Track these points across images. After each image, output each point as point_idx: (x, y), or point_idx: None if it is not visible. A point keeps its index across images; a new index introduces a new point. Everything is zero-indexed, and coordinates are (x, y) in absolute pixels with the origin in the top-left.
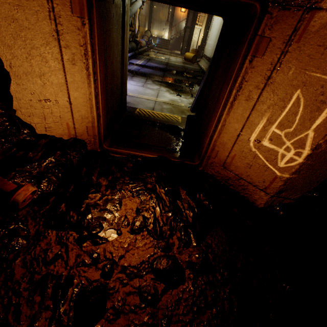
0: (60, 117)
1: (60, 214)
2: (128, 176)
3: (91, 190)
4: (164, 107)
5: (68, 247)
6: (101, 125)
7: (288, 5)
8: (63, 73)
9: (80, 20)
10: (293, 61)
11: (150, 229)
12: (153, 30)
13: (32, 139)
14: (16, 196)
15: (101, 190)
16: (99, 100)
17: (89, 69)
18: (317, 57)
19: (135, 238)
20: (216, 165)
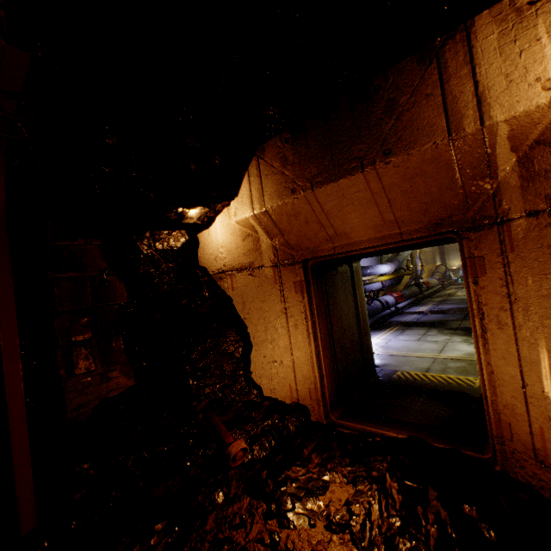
0: (283, 377)
1: (259, 480)
2: (349, 456)
3: (296, 461)
4: (450, 365)
5: (254, 518)
6: (325, 387)
7: (480, 227)
8: (288, 337)
9: (301, 296)
10: (521, 269)
11: (354, 530)
12: (450, 262)
13: (259, 400)
14: (231, 448)
15: (308, 465)
16: (321, 357)
17: (308, 329)
18: (546, 258)
19: (329, 537)
20: (522, 456)
